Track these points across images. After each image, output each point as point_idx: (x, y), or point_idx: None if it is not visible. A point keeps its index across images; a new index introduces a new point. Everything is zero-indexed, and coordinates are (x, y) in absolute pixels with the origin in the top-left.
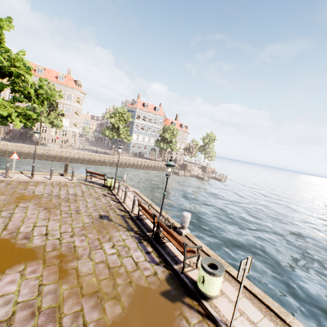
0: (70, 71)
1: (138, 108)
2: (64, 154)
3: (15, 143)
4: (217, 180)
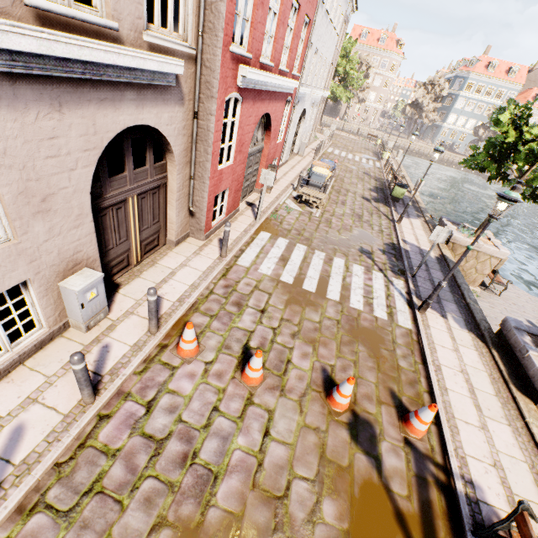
0: (395, 26)
1: (473, 72)
2: (359, 131)
3: (328, 117)
4: None
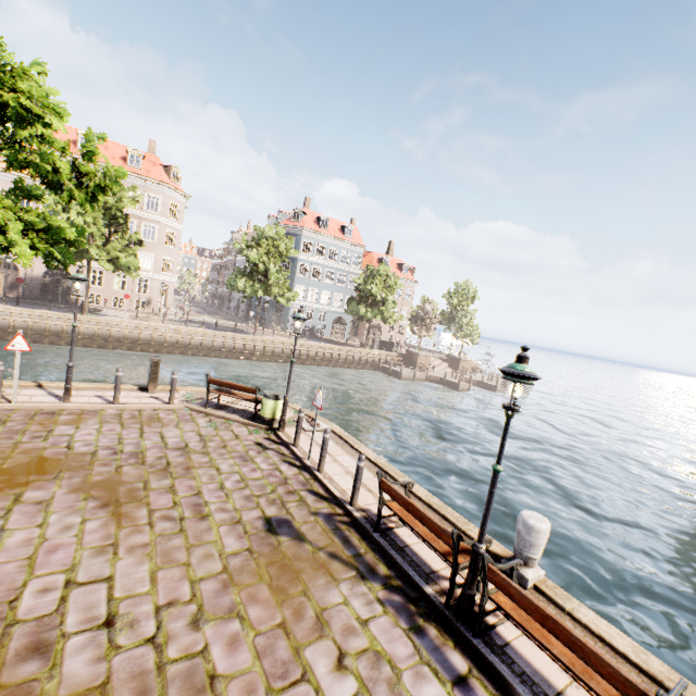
0: (154, 145)
1: (306, 228)
2: (143, 332)
3: (30, 310)
4: (486, 387)
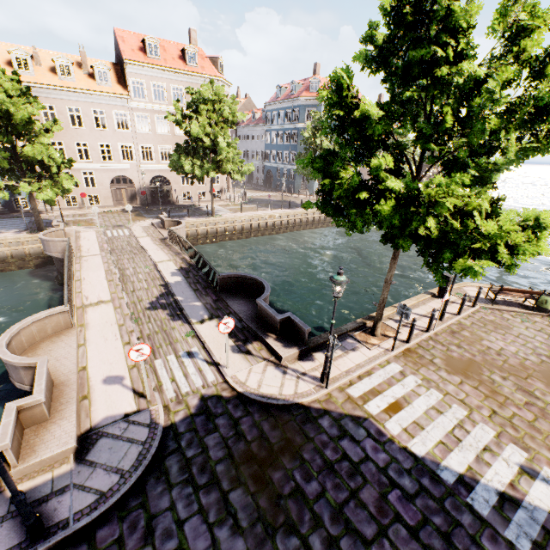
0: (194, 35)
1: None
2: (254, 222)
3: (186, 221)
4: None
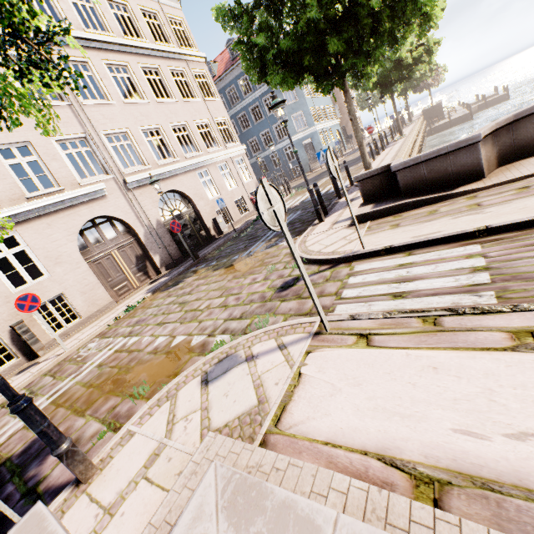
0: None
1: None
2: None
3: None
4: None
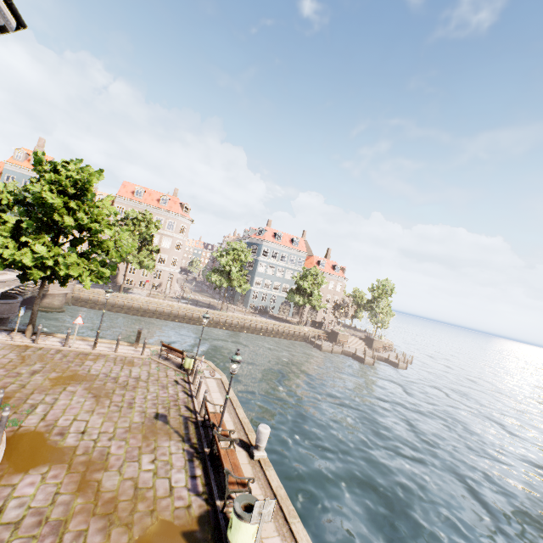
0: (177, 191)
1: (265, 240)
2: (151, 305)
3: (92, 289)
4: (391, 364)
